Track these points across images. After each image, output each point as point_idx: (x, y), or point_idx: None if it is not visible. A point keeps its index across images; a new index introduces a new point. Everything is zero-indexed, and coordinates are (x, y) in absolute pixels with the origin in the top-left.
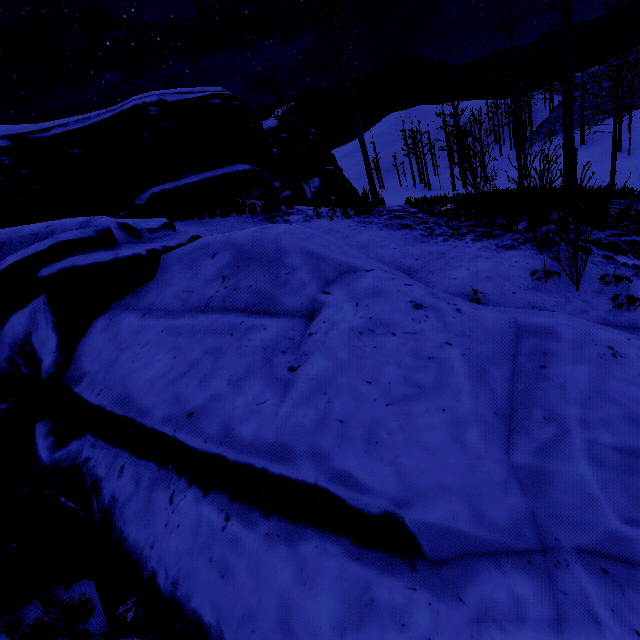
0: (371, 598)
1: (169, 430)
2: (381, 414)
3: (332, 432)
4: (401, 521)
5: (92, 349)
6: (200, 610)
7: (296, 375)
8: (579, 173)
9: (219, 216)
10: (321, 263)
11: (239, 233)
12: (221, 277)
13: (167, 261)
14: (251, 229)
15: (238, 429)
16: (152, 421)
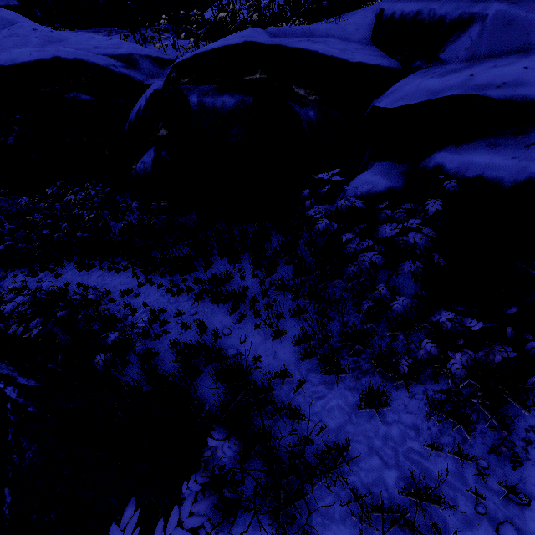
0: None
1: None
2: None
3: None
4: None
5: None
6: None
7: None
8: None
9: None
10: (4, 20)
11: None
12: None
13: None
14: None
15: None
16: None
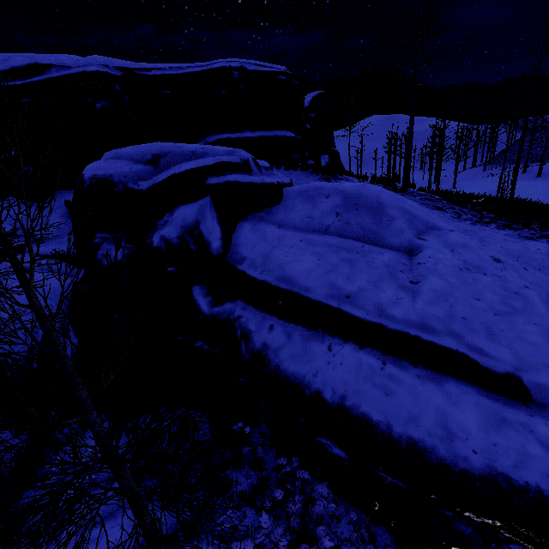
0: (502, 417)
1: (334, 303)
2: (492, 319)
3: (460, 323)
4: (519, 379)
5: (247, 242)
6: (369, 413)
7: (419, 286)
8: (543, 198)
9: (284, 168)
10: (413, 218)
11: (346, 184)
12: (335, 213)
13: (289, 193)
14: (352, 183)
15: (389, 311)
16: (317, 296)
